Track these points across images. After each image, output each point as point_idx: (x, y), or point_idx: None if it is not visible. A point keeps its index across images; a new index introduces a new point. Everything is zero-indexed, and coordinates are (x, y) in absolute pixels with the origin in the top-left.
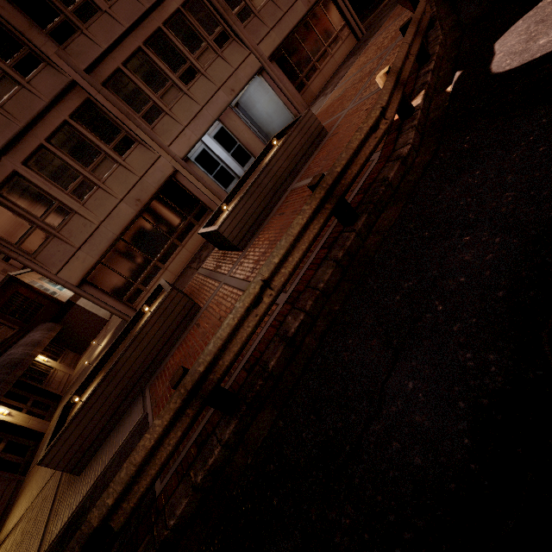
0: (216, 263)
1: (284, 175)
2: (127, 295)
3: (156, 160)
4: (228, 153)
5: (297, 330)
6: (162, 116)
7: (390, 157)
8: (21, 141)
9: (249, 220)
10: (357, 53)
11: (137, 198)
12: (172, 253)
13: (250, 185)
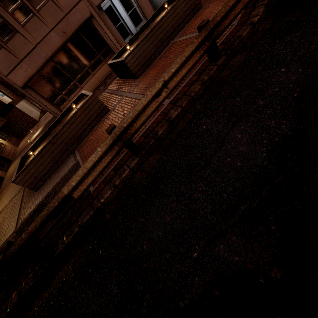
0: (118, 86)
1: (170, 31)
2: (56, 100)
3: (78, 3)
4: (127, 13)
5: (176, 117)
6: None
7: (245, 23)
8: None
9: (144, 58)
10: None
11: (63, 31)
12: (86, 78)
13: (148, 33)
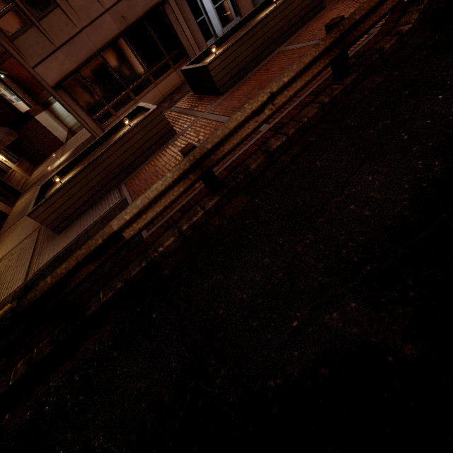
0: (191, 103)
1: (276, 35)
2: (98, 114)
3: None
4: (214, 5)
5: (277, 149)
6: None
7: (389, 32)
8: None
9: (235, 68)
10: None
11: (123, 15)
12: (145, 88)
13: (246, 32)
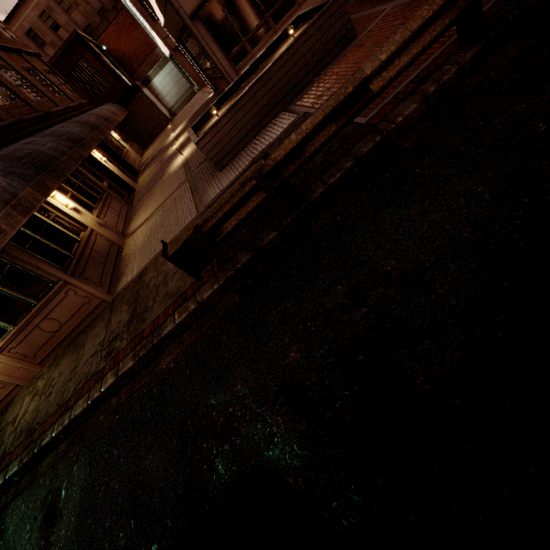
0: (363, 5)
1: None
2: (232, 52)
3: None
4: None
5: None
6: None
7: None
8: None
9: None
10: None
11: None
12: (287, 11)
13: None
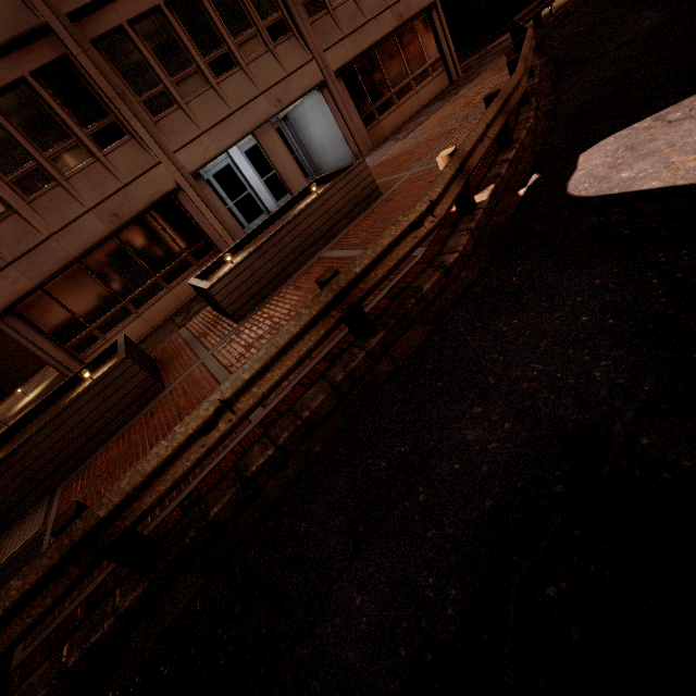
0: (203, 328)
1: (314, 236)
2: (74, 340)
3: (153, 167)
4: (262, 178)
5: (261, 469)
6: (174, 108)
7: (433, 261)
8: None
9: (256, 285)
10: (445, 98)
11: (114, 212)
12: (153, 295)
13: (265, 240)
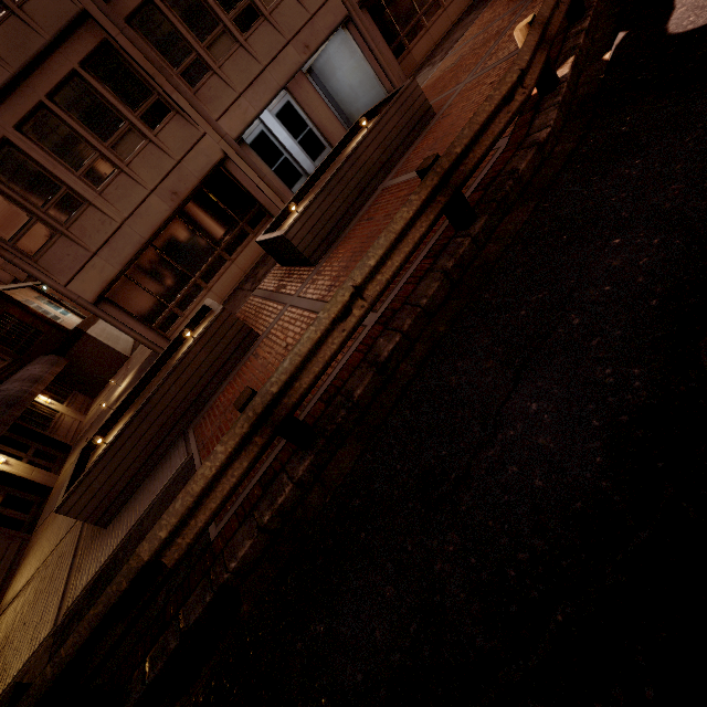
0: (278, 282)
1: (374, 168)
2: (158, 320)
3: (199, 139)
4: (295, 139)
5: (391, 355)
6: (209, 75)
7: (522, 143)
8: (13, 96)
9: (326, 225)
10: (480, 6)
11: (173, 191)
12: (219, 269)
13: (330, 178)
